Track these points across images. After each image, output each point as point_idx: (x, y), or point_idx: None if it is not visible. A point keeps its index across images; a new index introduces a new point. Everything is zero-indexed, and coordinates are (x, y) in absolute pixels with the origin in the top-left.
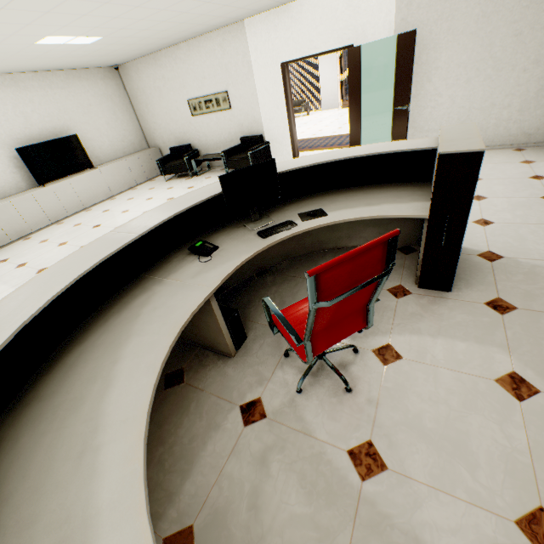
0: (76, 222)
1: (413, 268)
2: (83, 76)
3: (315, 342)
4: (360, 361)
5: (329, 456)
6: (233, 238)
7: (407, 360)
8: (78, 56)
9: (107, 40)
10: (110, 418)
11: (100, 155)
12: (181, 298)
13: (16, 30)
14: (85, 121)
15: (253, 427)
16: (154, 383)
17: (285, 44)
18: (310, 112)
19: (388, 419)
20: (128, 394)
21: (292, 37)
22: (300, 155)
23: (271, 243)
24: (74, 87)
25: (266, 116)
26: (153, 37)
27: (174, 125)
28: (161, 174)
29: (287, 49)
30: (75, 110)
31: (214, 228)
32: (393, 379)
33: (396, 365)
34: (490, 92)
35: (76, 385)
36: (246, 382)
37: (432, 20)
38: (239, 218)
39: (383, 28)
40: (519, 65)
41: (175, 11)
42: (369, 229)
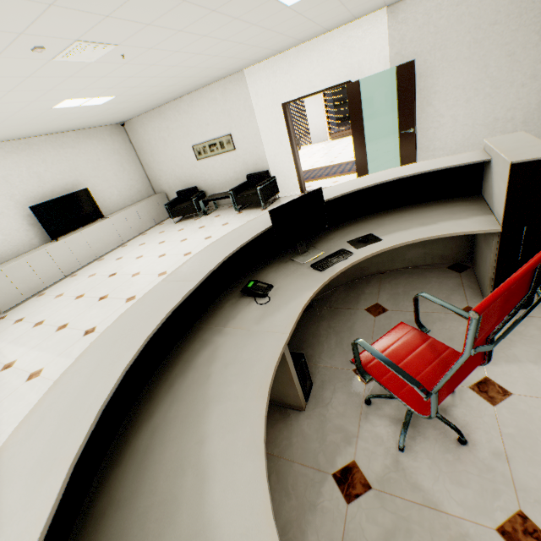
0: (89, 272)
1: (474, 286)
2: (92, 134)
3: (439, 391)
4: (461, 402)
5: (475, 538)
6: (285, 274)
7: (519, 396)
8: (90, 116)
9: (119, 99)
10: (223, 531)
11: (110, 205)
12: (253, 350)
13: (38, 96)
14: (95, 175)
15: (359, 504)
16: (265, 470)
17: (284, 87)
18: (301, 147)
19: (530, 478)
20: (236, 490)
21: (291, 80)
22: (305, 185)
23: (332, 275)
24: (84, 145)
25: (270, 152)
26: (160, 93)
27: (180, 170)
28: (170, 217)
29: (287, 91)
30: (85, 165)
31: (258, 265)
32: (512, 422)
33: (508, 404)
34: (492, 108)
35: (160, 480)
36: (330, 441)
37: (425, 51)
38: (281, 253)
39: (379, 63)
40: (517, 81)
41: (185, 66)
42: (413, 250)
